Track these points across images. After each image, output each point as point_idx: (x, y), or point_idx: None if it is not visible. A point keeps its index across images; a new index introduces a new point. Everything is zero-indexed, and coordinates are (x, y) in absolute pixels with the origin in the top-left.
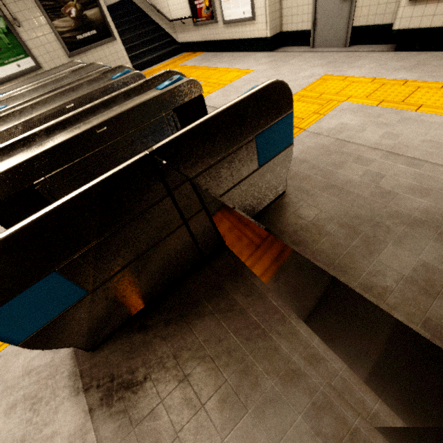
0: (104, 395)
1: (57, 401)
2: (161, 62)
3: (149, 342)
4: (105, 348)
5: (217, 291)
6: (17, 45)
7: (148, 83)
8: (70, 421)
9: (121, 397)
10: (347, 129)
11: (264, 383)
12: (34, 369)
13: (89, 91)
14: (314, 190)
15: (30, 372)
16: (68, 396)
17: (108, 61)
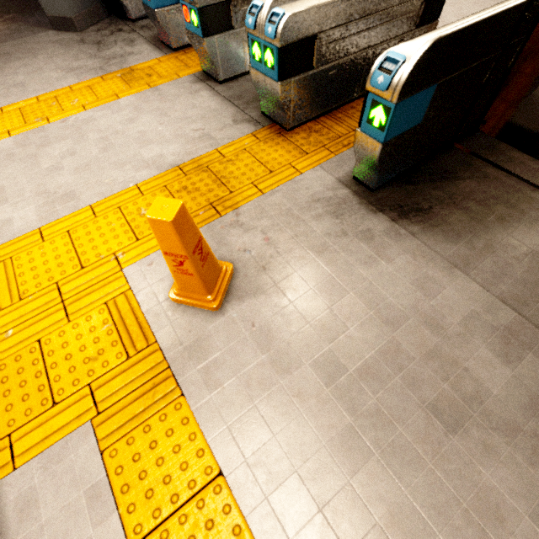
0: (400, 214)
1: (359, 216)
2: None
3: (422, 190)
4: (382, 191)
5: (468, 166)
6: None
7: None
8: (379, 225)
9: (415, 215)
10: None
11: (528, 213)
12: (321, 199)
13: None
14: (534, 111)
15: (318, 201)
16: (367, 214)
17: None
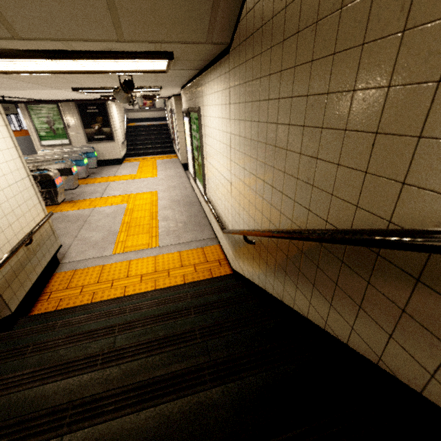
0: None
1: None
2: (158, 155)
3: None
4: None
5: None
6: (65, 134)
7: (34, 170)
8: None
9: None
10: (100, 213)
11: None
12: None
13: (41, 164)
14: None
15: None
16: None
17: (108, 149)
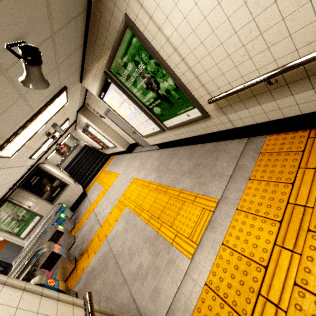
0: None
1: None
2: (102, 167)
3: None
4: None
5: None
6: (32, 214)
7: (29, 261)
8: None
9: None
10: (116, 236)
11: None
12: None
13: (32, 251)
14: None
15: None
16: None
17: (69, 194)
